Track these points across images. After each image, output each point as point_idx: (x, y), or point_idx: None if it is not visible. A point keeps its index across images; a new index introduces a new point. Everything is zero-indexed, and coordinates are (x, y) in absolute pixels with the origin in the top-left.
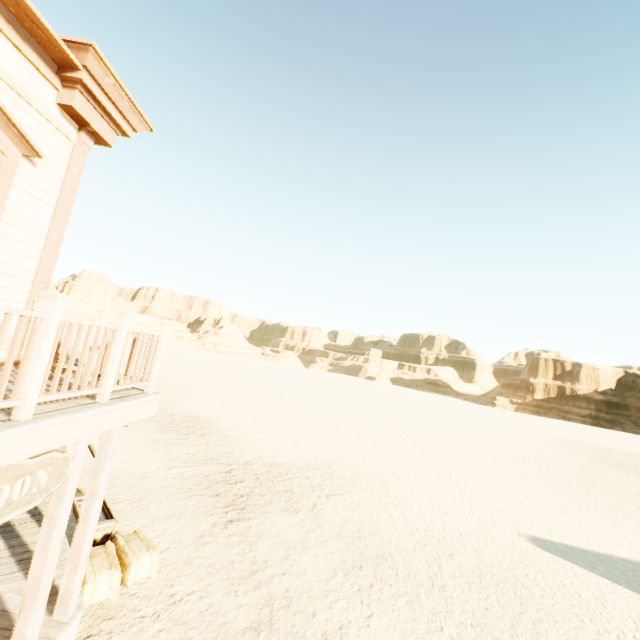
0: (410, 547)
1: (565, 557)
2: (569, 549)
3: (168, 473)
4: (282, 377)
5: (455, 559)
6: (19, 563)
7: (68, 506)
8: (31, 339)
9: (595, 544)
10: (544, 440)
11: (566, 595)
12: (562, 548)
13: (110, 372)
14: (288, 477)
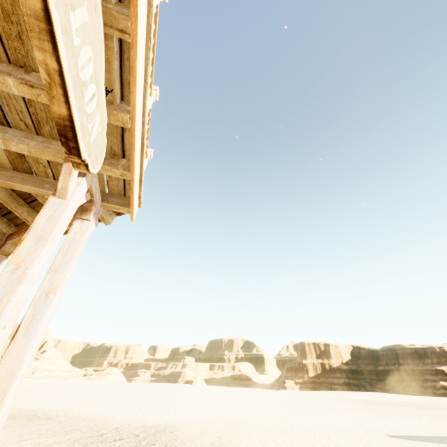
0: None
1: (421, 440)
2: (417, 437)
3: (20, 444)
4: (110, 387)
5: None
6: None
7: (44, 261)
8: None
9: (425, 433)
10: (332, 399)
11: None
12: (413, 437)
13: None
14: (169, 431)
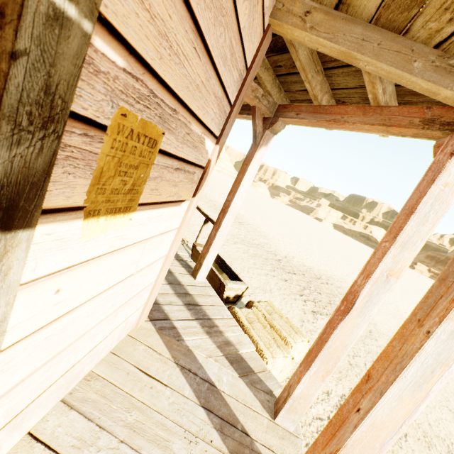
0: None
1: None
2: None
3: (237, 246)
4: (261, 199)
5: None
6: (187, 308)
7: None
8: None
9: None
10: None
11: None
12: None
13: None
14: (325, 281)
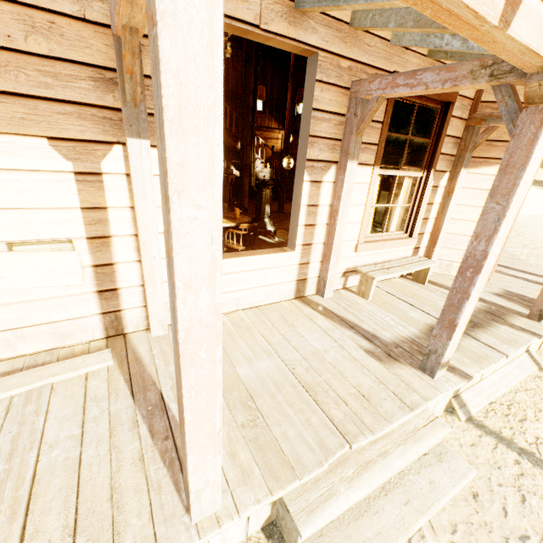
0: None
1: None
2: None
3: None
4: None
5: None
6: None
7: None
8: None
9: None
10: None
11: None
12: None
13: None
14: None
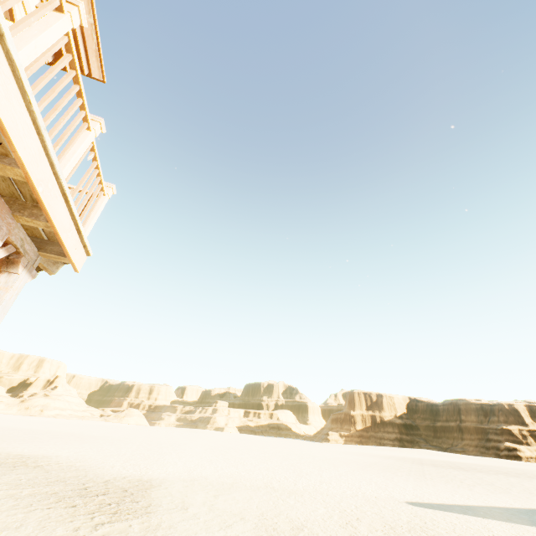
0: (319, 519)
1: (442, 509)
2: (440, 505)
3: None
4: (127, 431)
5: (364, 521)
6: None
7: None
8: (46, 6)
9: (454, 501)
10: (375, 456)
11: (462, 529)
12: (435, 505)
13: (68, 160)
14: (163, 487)
